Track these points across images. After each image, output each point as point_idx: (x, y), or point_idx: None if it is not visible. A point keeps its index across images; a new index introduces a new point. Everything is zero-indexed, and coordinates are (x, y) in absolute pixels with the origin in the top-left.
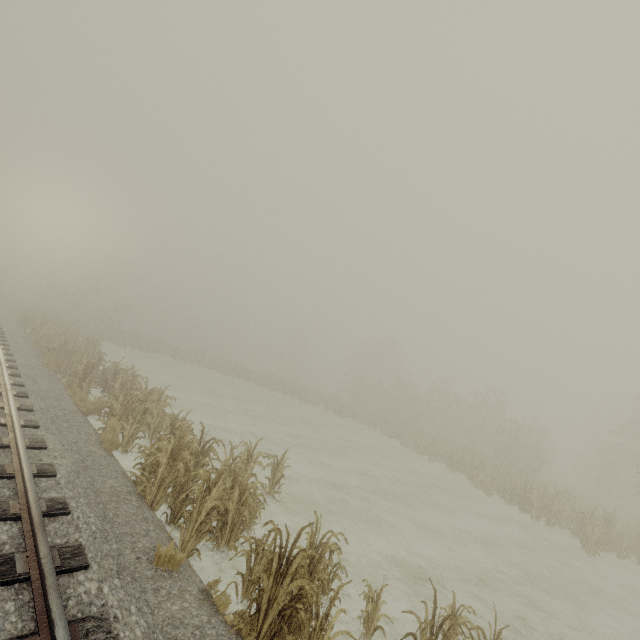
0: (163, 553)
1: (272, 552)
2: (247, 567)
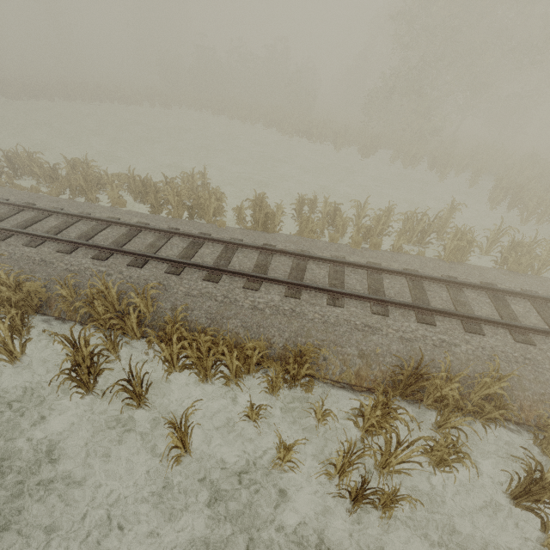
0: (220, 224)
1: (254, 207)
2: (239, 216)
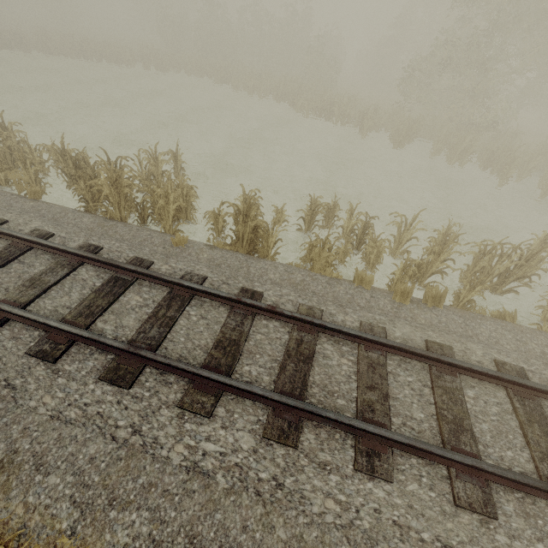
0: (177, 240)
1: (235, 216)
2: (215, 226)
